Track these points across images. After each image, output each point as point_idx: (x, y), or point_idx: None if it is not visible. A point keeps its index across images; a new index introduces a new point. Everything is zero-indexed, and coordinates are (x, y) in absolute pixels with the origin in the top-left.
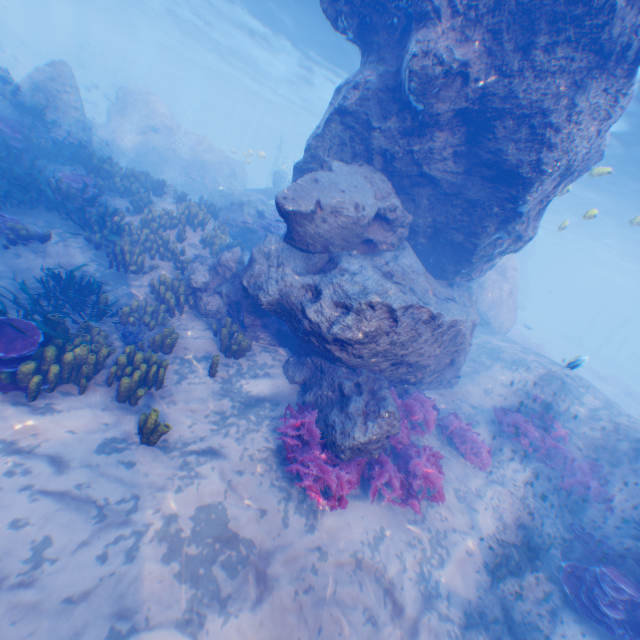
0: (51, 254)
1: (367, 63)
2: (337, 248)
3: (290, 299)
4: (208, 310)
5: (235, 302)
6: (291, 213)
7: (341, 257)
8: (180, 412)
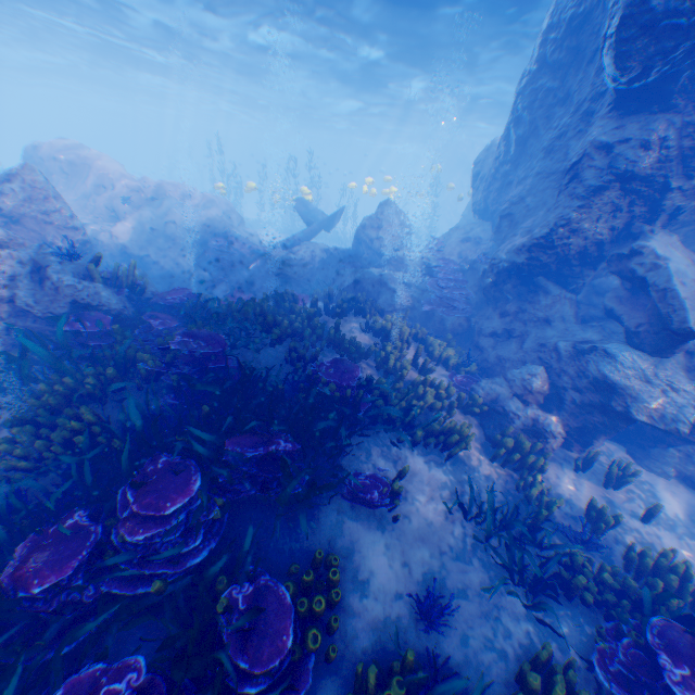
0: (410, 488)
1: (650, 114)
2: None
3: None
4: (555, 449)
5: (575, 427)
6: None
7: (694, 344)
8: None
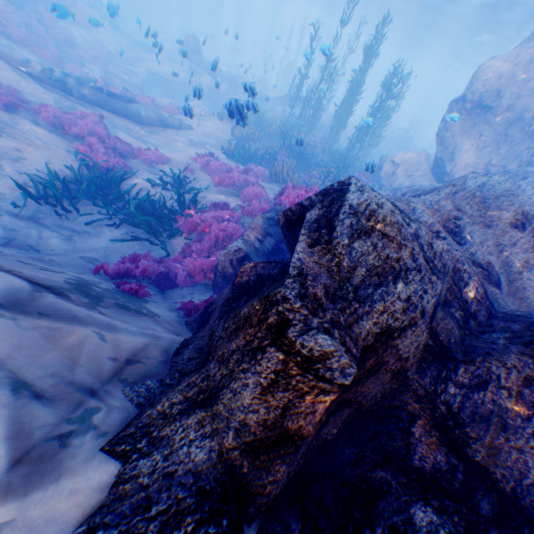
0: None
1: None
2: None
3: None
4: None
5: None
6: None
7: None
8: None
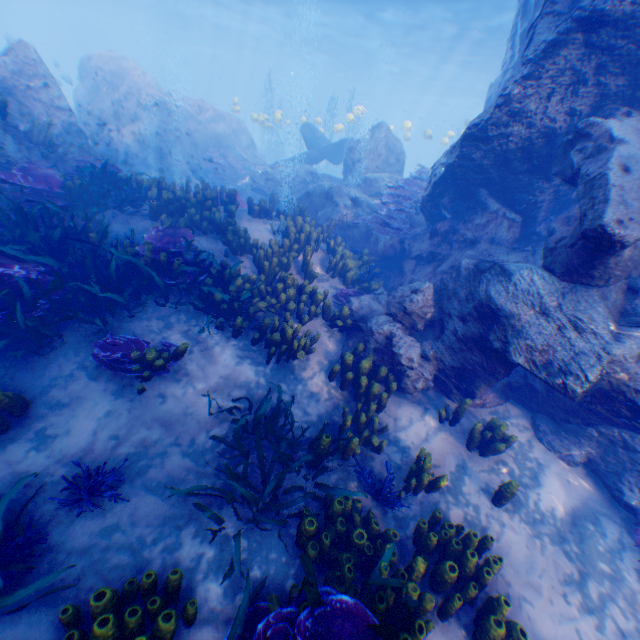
0: (194, 373)
1: None
2: (636, 267)
3: (617, 378)
4: (418, 388)
5: (453, 368)
6: (629, 245)
7: None
8: (545, 617)
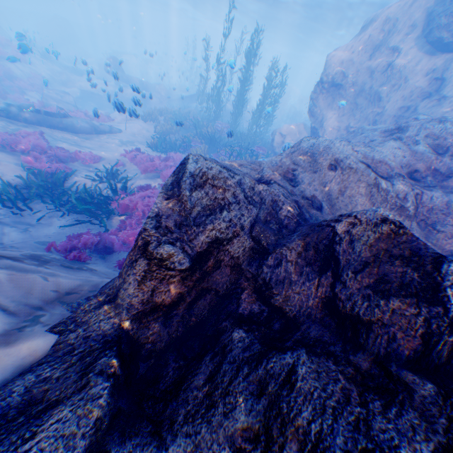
0: None
1: None
2: None
3: None
4: None
5: None
6: None
7: None
8: None
